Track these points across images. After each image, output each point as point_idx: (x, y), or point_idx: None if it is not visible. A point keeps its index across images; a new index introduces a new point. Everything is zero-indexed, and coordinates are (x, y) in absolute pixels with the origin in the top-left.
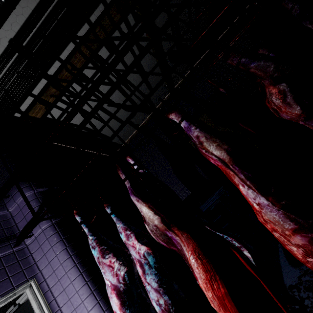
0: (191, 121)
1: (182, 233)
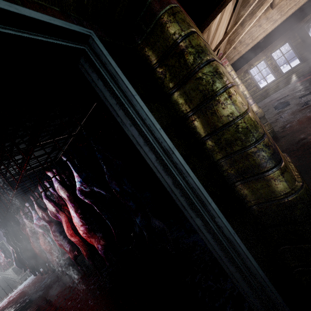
0: (9, 234)
1: (13, 249)
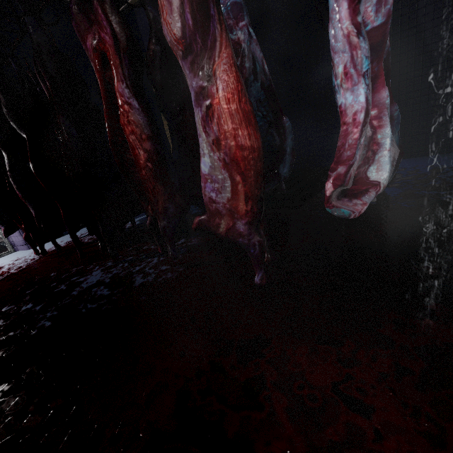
0: None
1: None
